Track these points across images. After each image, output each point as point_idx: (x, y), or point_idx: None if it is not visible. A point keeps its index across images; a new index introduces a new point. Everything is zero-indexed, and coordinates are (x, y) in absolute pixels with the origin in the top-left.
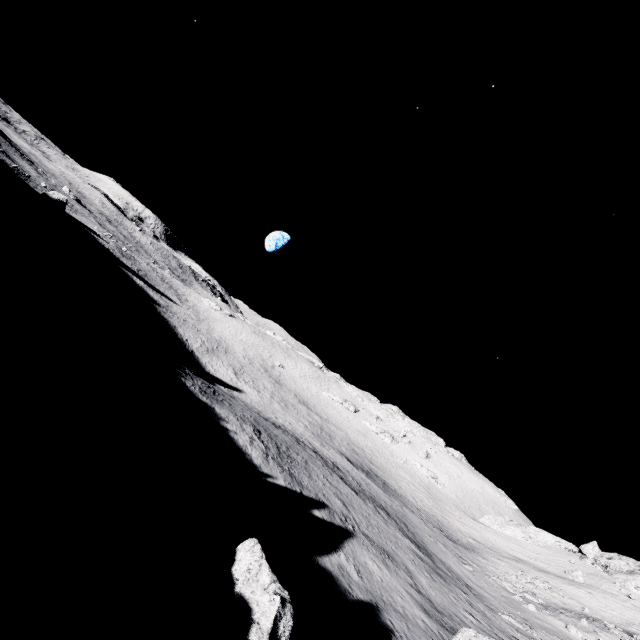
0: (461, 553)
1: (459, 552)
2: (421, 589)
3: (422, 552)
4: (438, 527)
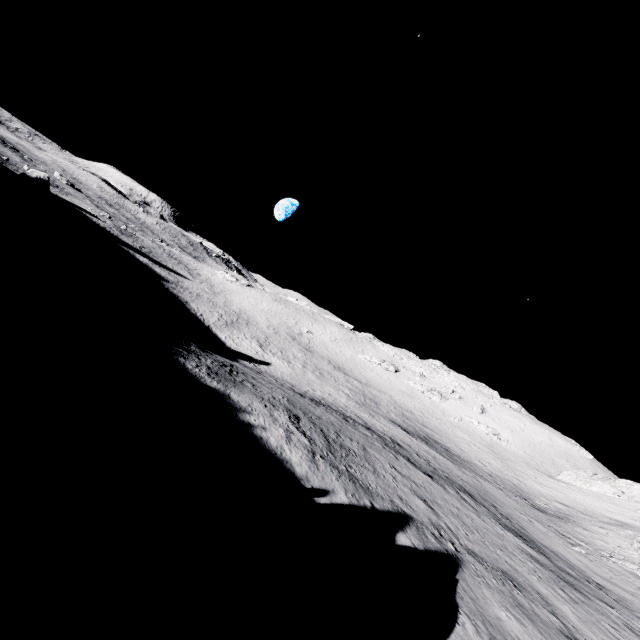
0: (559, 528)
1: (557, 527)
2: (576, 634)
3: (532, 548)
4: (519, 495)
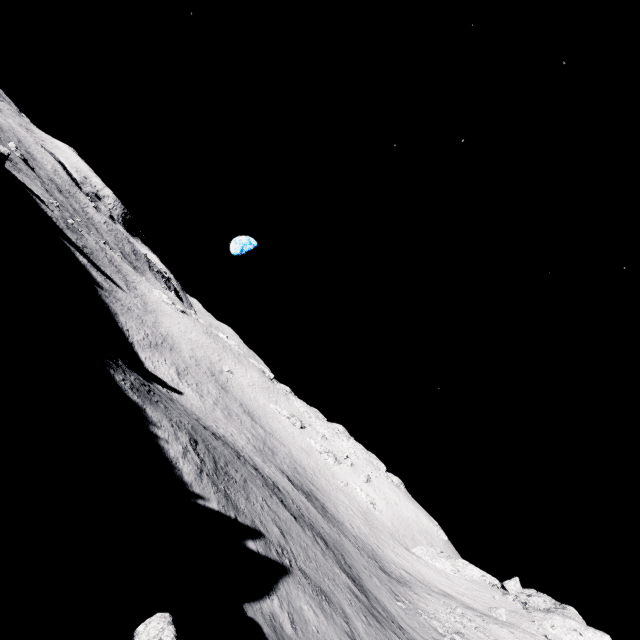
0: (394, 588)
1: (392, 586)
2: (357, 638)
3: (358, 589)
4: (373, 557)
